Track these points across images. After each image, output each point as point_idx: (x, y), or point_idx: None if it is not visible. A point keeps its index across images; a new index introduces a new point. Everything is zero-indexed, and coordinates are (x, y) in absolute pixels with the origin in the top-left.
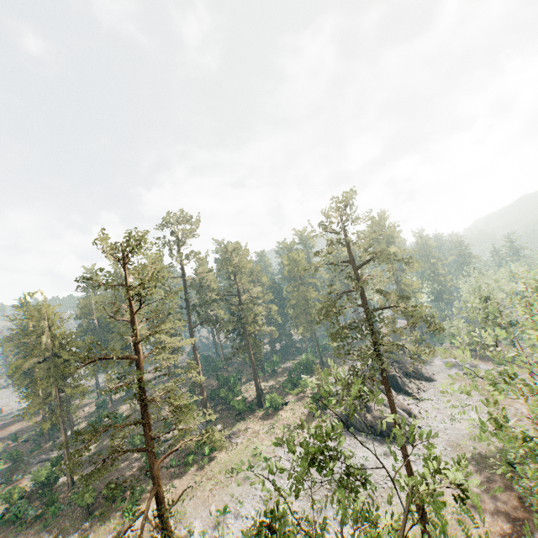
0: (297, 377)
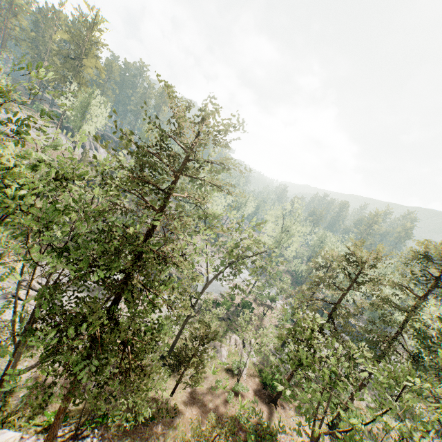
0: None
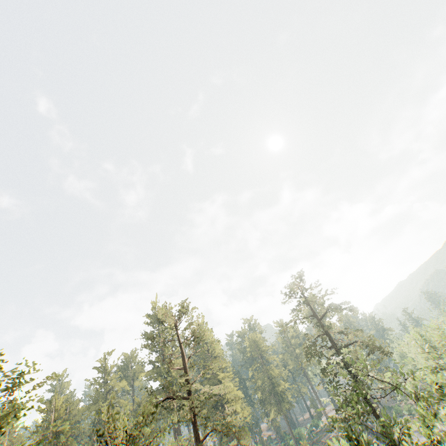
0: None
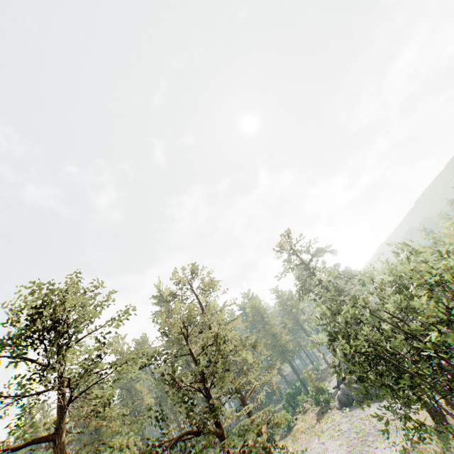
0: (293, 400)
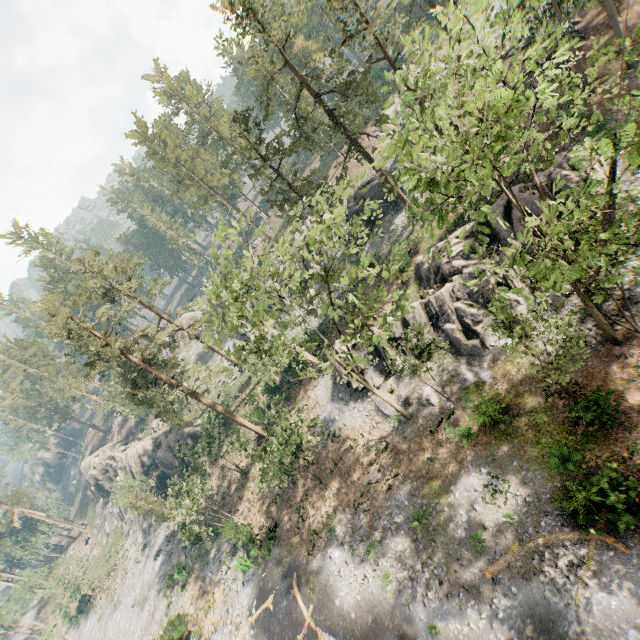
0: None
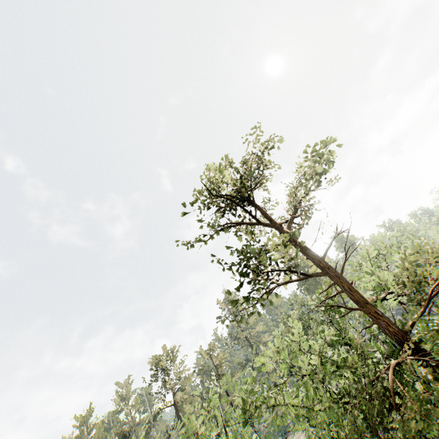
0: None
